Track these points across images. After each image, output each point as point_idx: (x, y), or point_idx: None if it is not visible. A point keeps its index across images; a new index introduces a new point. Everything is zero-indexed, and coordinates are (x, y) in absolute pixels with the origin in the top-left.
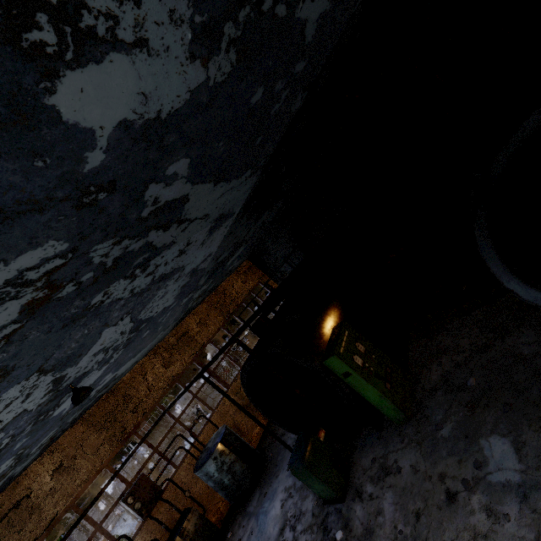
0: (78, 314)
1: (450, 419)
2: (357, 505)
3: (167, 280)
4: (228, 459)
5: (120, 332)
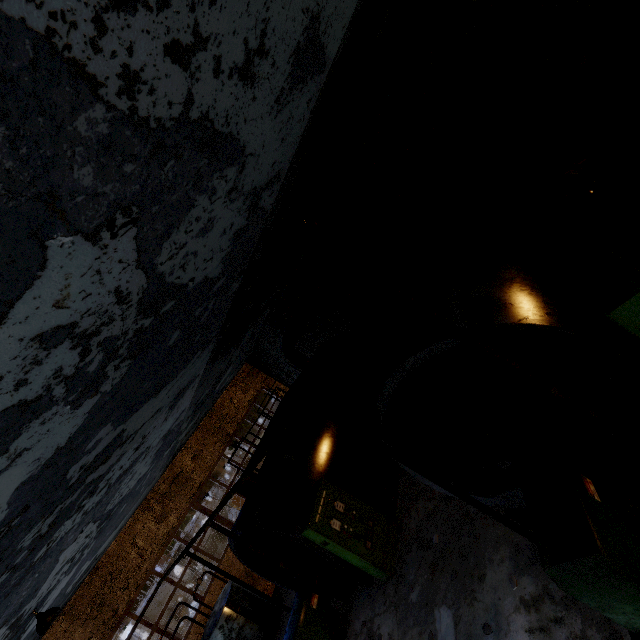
0: (20, 577)
1: (419, 581)
2: None
3: (131, 469)
4: (236, 624)
5: (84, 537)
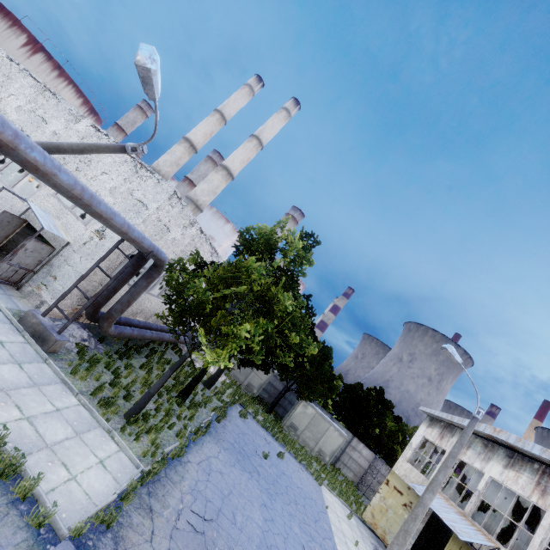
0: None
1: None
2: None
3: None
4: None
5: None
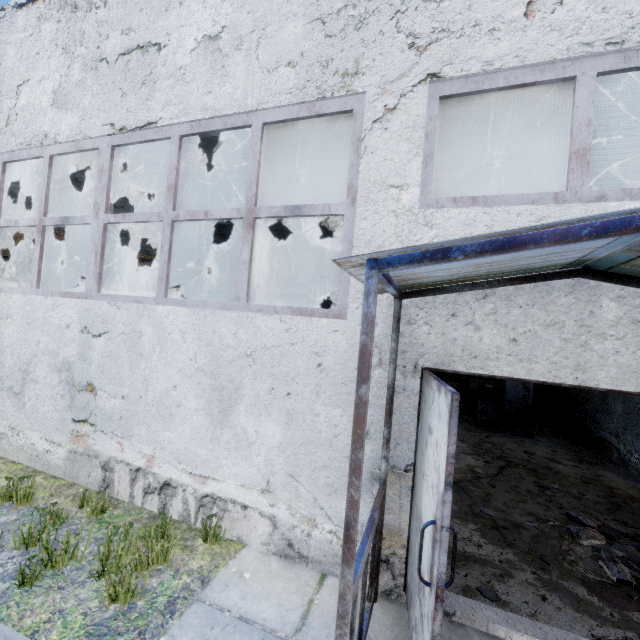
0: None
1: None
2: None
3: None
4: None
5: None
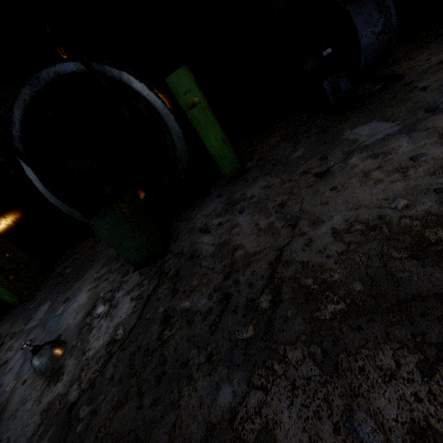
0: None
1: (42, 296)
2: None
3: None
4: None
5: None
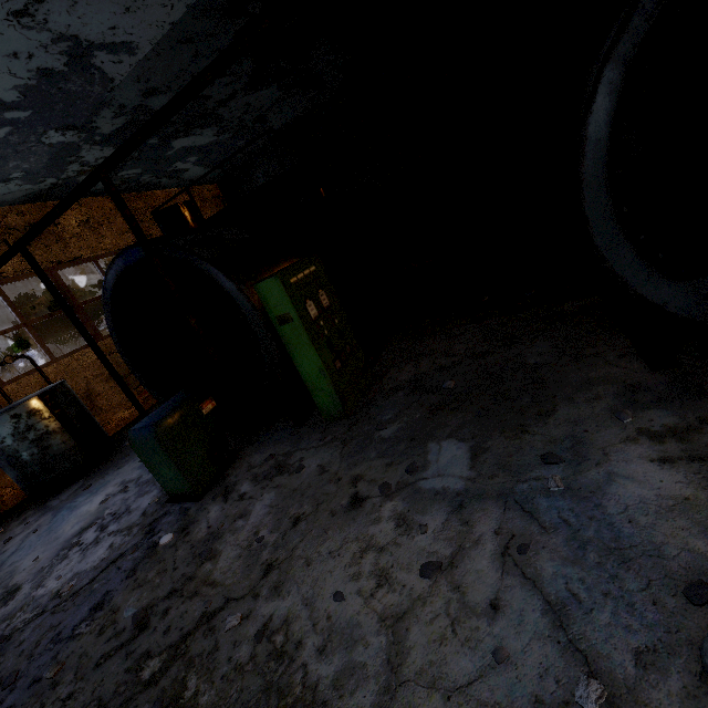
0: None
1: (401, 420)
2: (215, 506)
3: None
4: (43, 425)
5: None
